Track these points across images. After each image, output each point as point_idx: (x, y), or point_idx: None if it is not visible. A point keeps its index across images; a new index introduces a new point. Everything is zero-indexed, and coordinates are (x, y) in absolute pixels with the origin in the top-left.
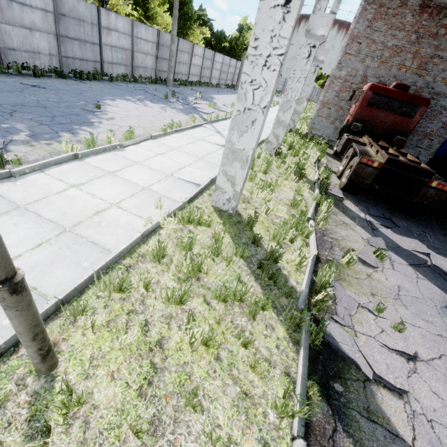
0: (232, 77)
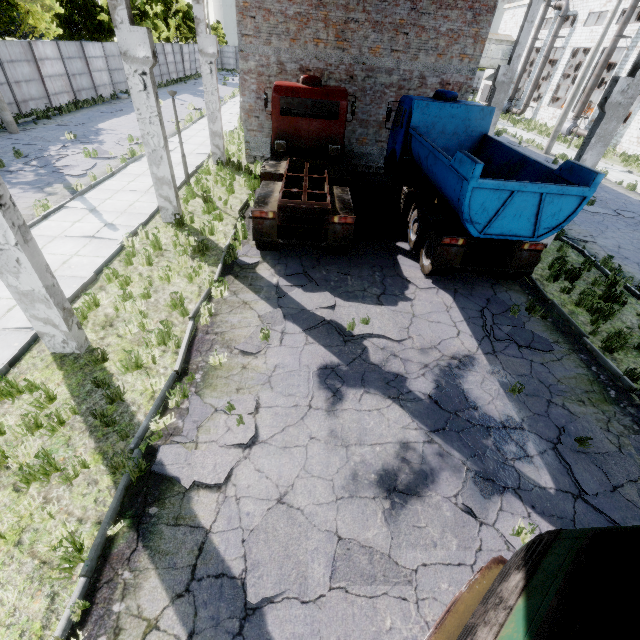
0: None
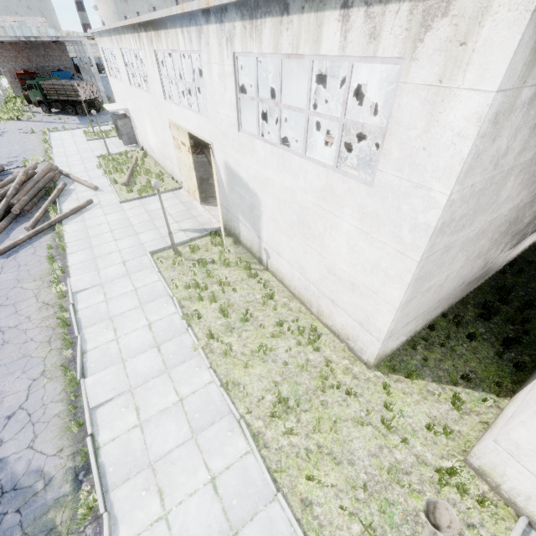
0: None
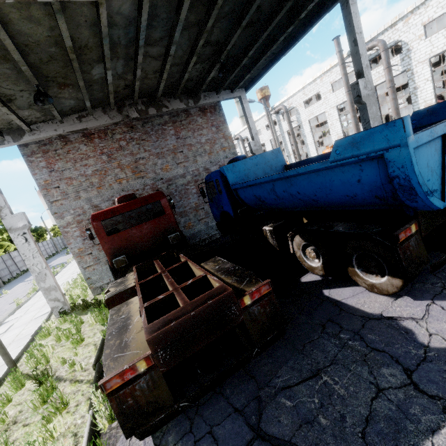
0: None
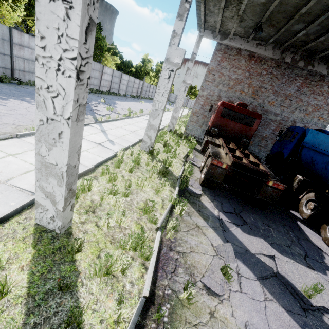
0: (137, 90)
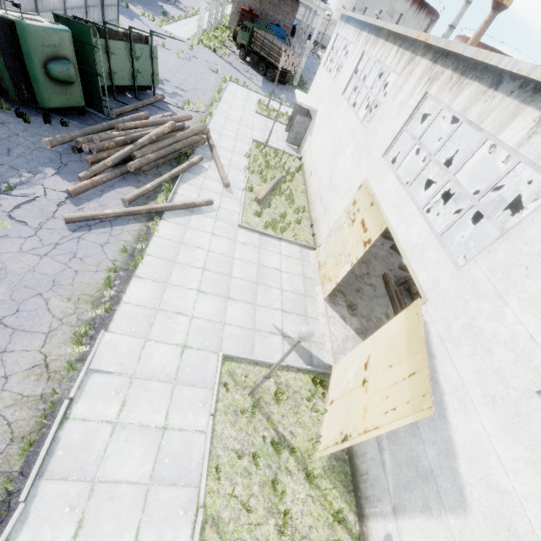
0: None
